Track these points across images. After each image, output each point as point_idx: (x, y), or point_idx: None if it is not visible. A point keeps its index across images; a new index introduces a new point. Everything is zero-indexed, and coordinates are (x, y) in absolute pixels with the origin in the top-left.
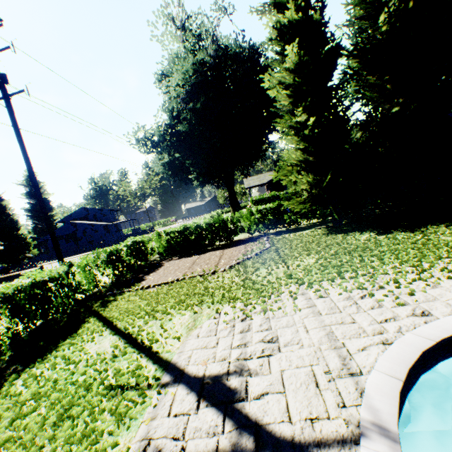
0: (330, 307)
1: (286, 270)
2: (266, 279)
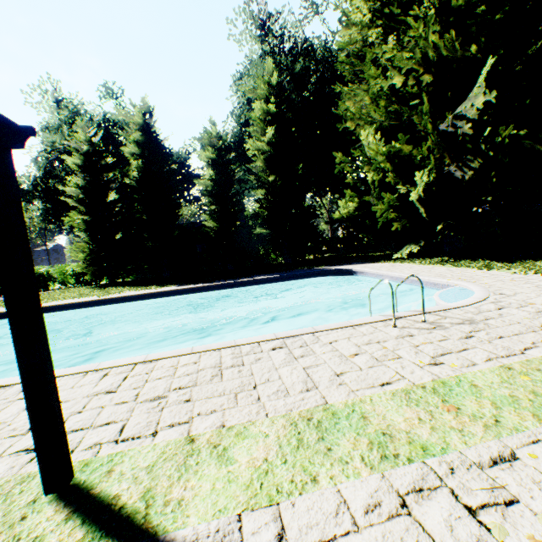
0: None
1: None
2: None
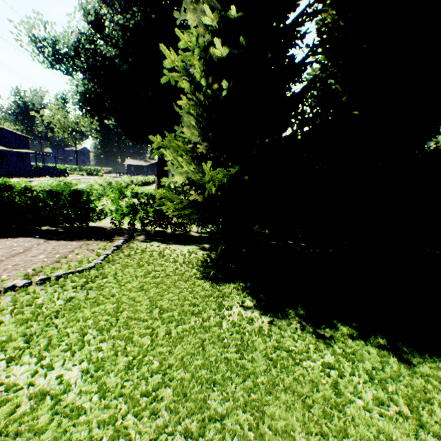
0: None
1: None
2: None
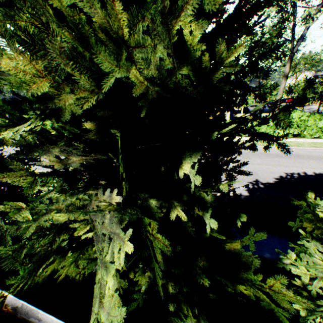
0: None
1: None
2: None
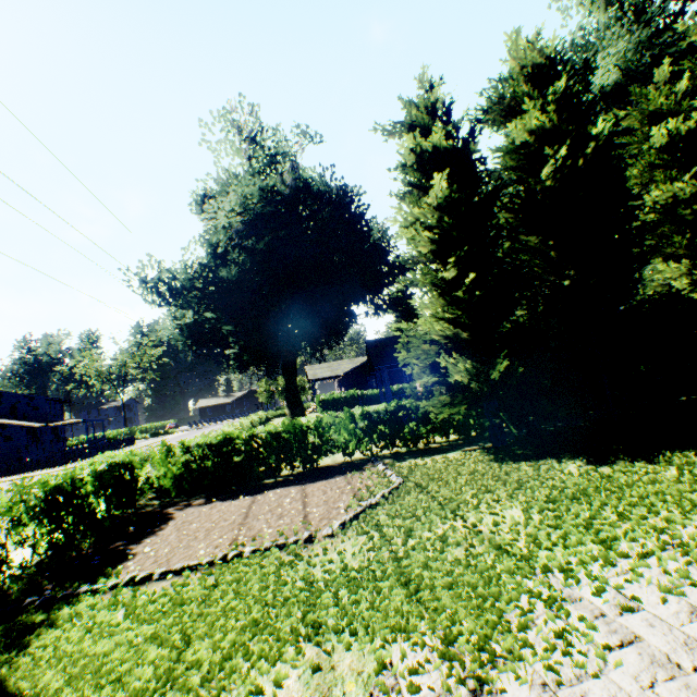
0: (681, 642)
1: (475, 533)
2: (454, 557)
